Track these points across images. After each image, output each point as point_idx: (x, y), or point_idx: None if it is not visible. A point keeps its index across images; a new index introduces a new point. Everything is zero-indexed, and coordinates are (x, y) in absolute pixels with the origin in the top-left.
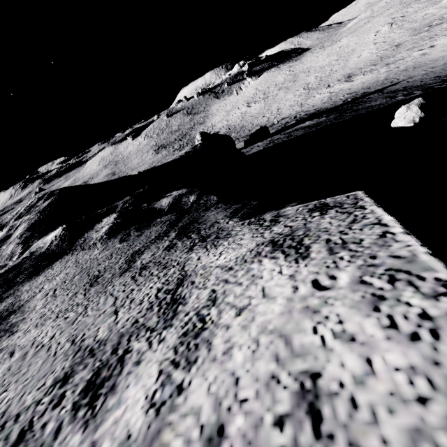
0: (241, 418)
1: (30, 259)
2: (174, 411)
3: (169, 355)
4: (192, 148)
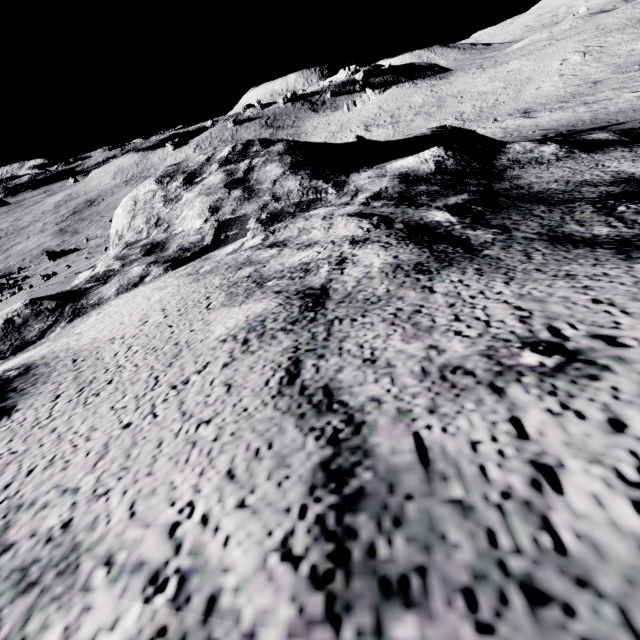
0: None
1: (426, 175)
2: None
3: None
4: (438, 128)
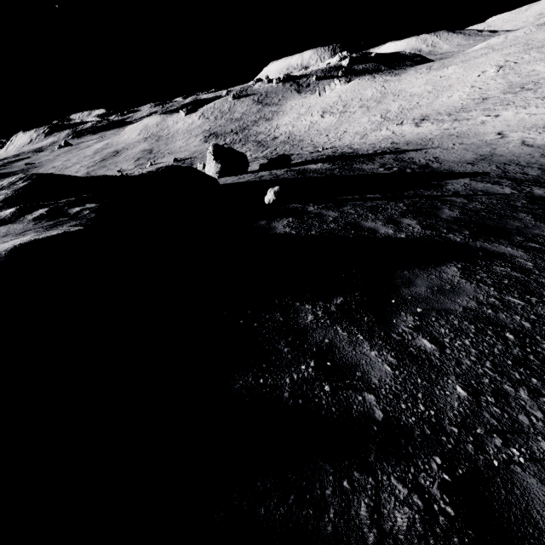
0: None
1: None
2: None
3: None
4: (157, 169)
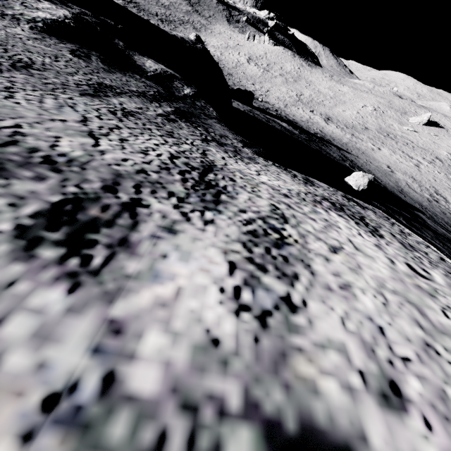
0: (415, 380)
1: None
2: (298, 332)
3: (237, 248)
4: (191, 41)
